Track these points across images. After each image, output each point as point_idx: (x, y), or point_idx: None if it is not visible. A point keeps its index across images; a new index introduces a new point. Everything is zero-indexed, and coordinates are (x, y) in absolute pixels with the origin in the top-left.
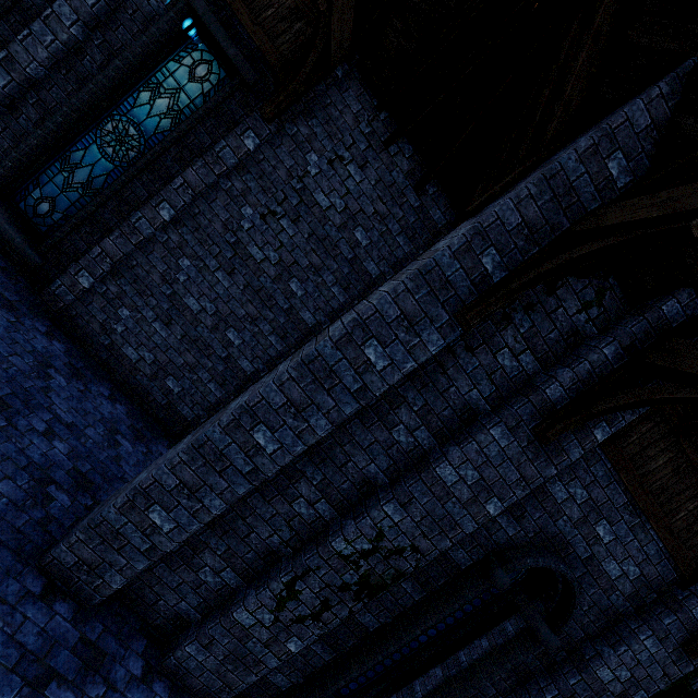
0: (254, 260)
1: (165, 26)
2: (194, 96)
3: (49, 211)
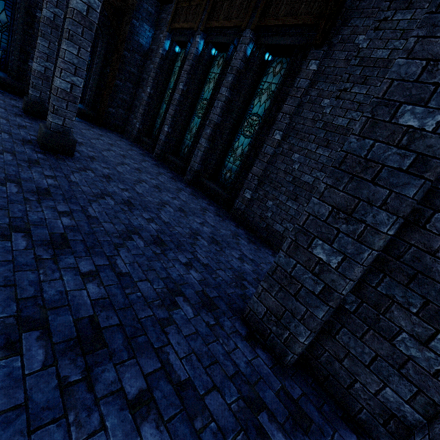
0: (341, 126)
1: (257, 63)
2: (277, 81)
3: (229, 176)
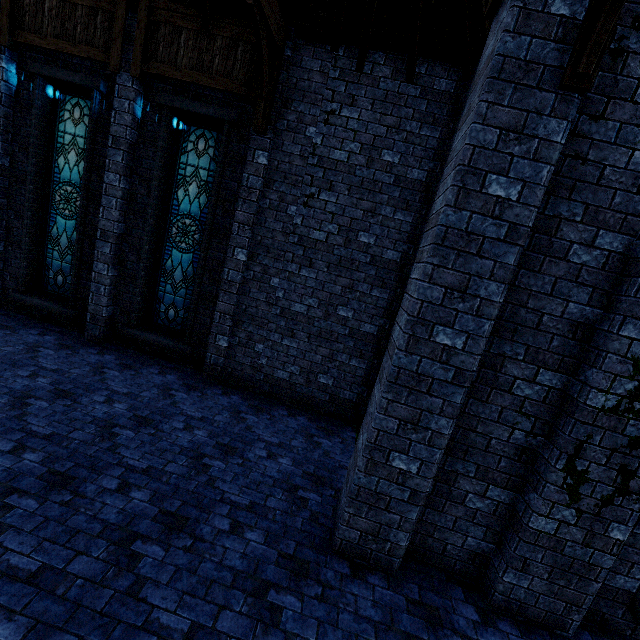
0: (320, 242)
1: (165, 135)
2: (208, 165)
3: (175, 313)
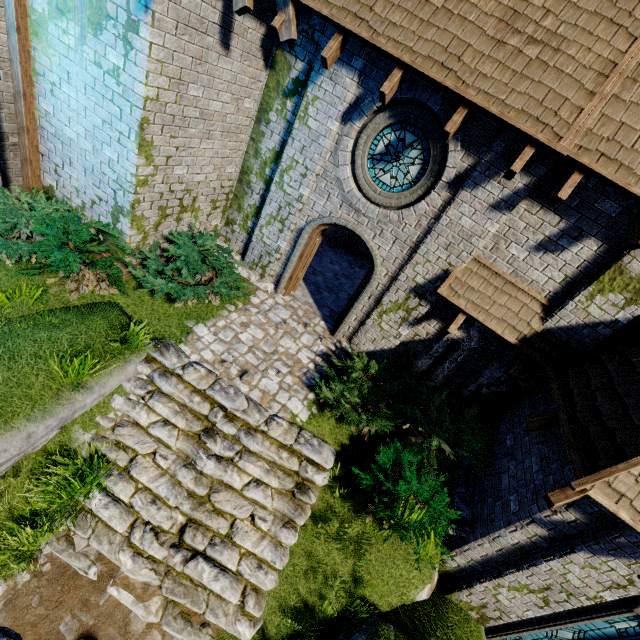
0: None
1: None
2: None
3: None
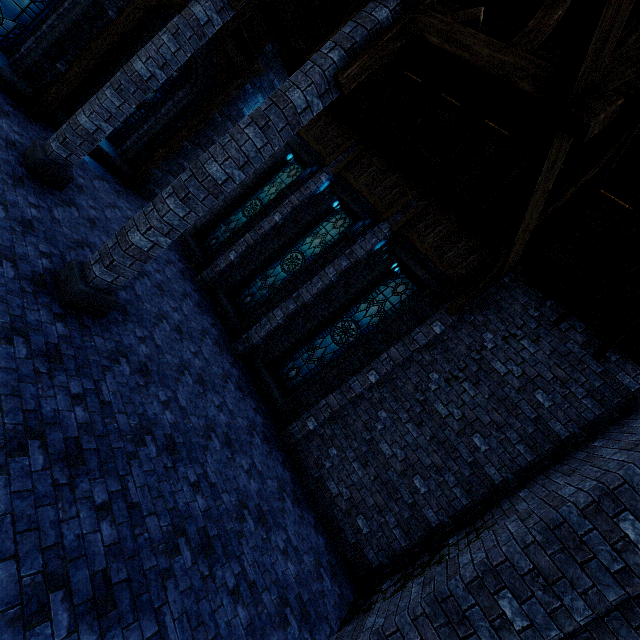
0: (439, 414)
1: (382, 269)
2: (395, 303)
3: (295, 375)
